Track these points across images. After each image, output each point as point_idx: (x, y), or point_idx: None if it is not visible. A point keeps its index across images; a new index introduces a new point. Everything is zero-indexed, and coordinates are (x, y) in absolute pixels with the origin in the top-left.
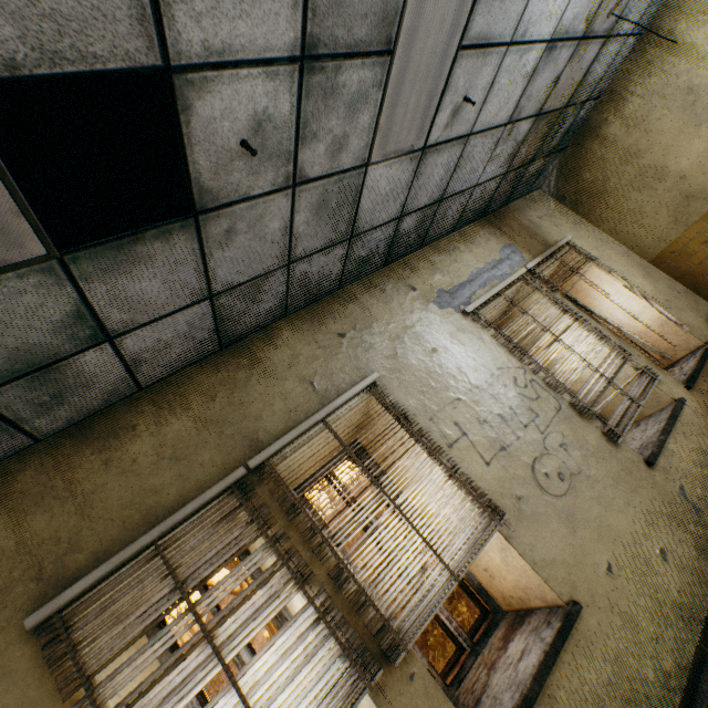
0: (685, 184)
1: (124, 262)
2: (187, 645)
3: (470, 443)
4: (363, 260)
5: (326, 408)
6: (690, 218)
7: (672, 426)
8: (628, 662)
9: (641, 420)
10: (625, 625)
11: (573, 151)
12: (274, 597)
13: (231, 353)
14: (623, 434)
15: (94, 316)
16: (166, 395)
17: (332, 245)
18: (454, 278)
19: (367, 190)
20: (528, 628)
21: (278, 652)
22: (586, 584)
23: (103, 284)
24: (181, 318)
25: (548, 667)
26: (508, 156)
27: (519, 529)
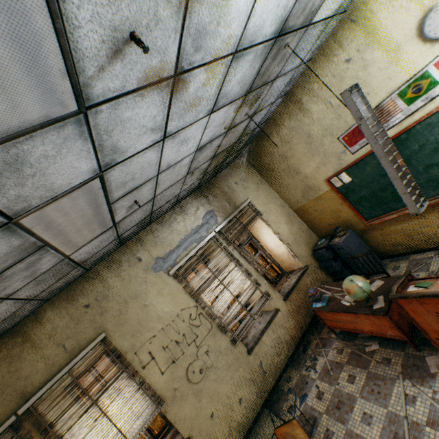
0: (307, 181)
1: None
2: None
3: (156, 362)
4: (100, 257)
5: (70, 364)
6: (310, 197)
7: (267, 328)
8: None
9: (264, 312)
10: None
11: (257, 143)
12: None
13: (10, 335)
14: (240, 339)
15: None
16: None
17: (65, 275)
18: (168, 245)
19: (77, 256)
20: None
21: None
22: (199, 426)
23: None
24: None
25: None
26: (200, 174)
27: (172, 406)
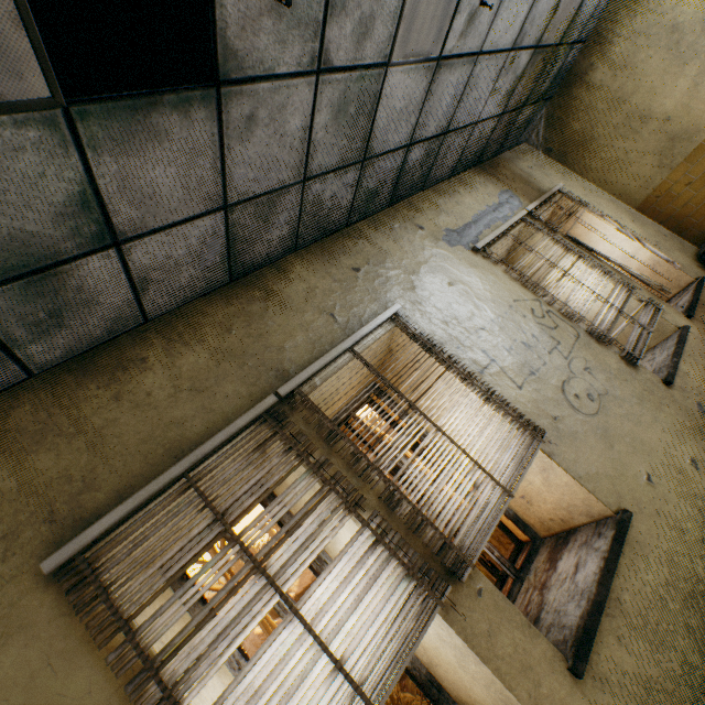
0: (670, 126)
1: (137, 134)
2: (237, 578)
3: (500, 369)
4: (371, 193)
5: (353, 337)
6: (675, 160)
7: (682, 349)
8: (681, 562)
9: (645, 353)
10: (672, 529)
11: (559, 100)
12: (326, 523)
13: (242, 286)
14: (640, 357)
15: (101, 207)
16: (176, 327)
17: (346, 165)
18: (458, 219)
19: (384, 100)
20: (576, 545)
21: (338, 578)
22: (631, 494)
23: (113, 162)
24: (194, 230)
25: (611, 571)
26: (506, 93)
27: (560, 446)
